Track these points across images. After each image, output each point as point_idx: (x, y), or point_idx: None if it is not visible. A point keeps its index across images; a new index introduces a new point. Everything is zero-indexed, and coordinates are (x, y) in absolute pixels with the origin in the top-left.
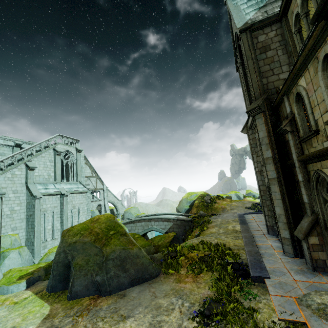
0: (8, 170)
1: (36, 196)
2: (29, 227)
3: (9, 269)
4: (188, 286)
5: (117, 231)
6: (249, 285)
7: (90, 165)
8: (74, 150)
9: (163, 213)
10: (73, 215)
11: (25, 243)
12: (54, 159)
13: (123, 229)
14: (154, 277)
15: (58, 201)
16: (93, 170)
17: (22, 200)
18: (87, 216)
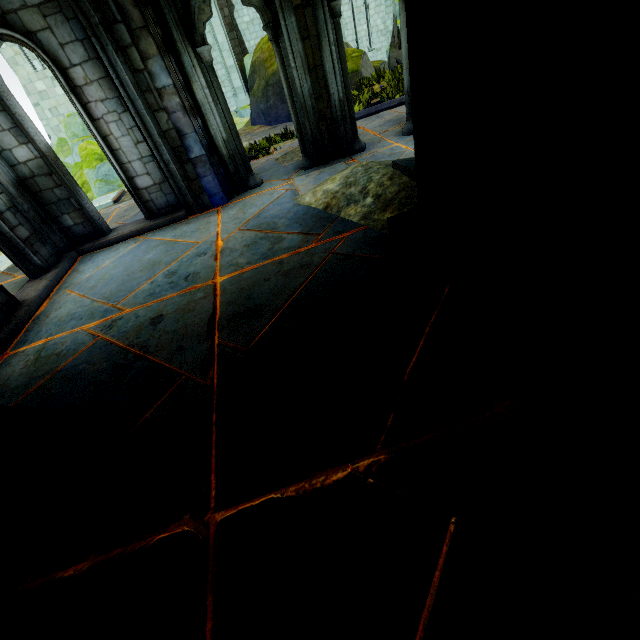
0: None
1: None
2: None
3: None
4: None
5: None
6: None
7: None
8: None
9: None
10: (356, 16)
11: None
12: None
13: None
14: None
15: None
16: None
17: None
18: (386, 16)
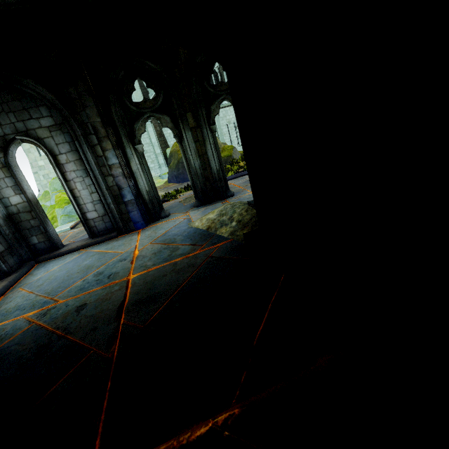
0: None
1: None
2: None
3: None
4: None
5: None
6: None
7: None
8: None
9: None
10: (230, 131)
11: None
12: None
13: None
14: None
15: None
16: None
17: None
18: None
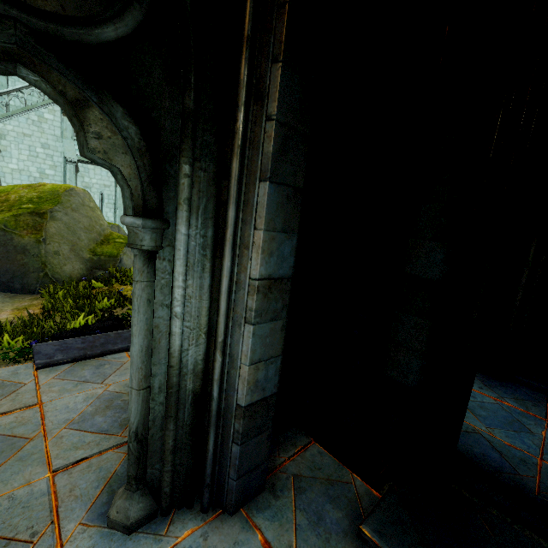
0: (30, 108)
1: (66, 158)
2: None
3: None
4: (2, 317)
5: (37, 206)
6: (6, 360)
7: None
8: None
9: None
10: None
11: None
12: None
13: (51, 207)
14: (28, 292)
15: (112, 179)
16: None
17: (57, 163)
18: None
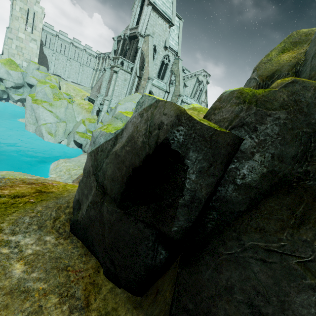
0: None
1: (183, 101)
2: None
3: None
4: None
5: None
6: None
7: (206, 94)
8: (205, 82)
9: None
10: None
11: None
12: (195, 84)
13: None
14: None
15: None
16: (206, 98)
17: None
18: None
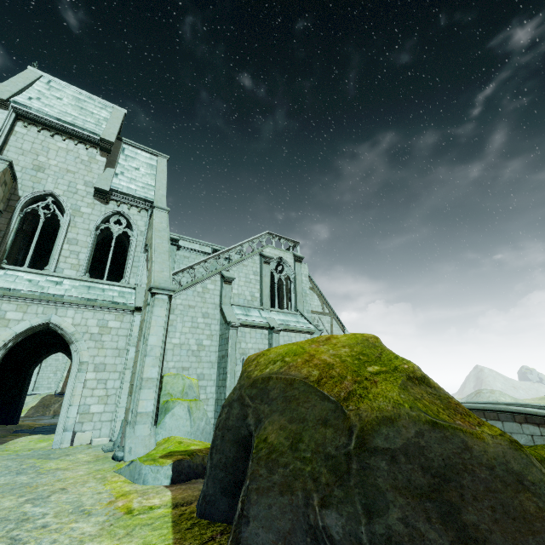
0: (198, 280)
1: (230, 323)
2: (220, 378)
3: (168, 436)
4: None
5: (390, 367)
6: None
7: (319, 293)
8: (291, 259)
9: (509, 403)
10: None
11: (214, 407)
12: (260, 270)
13: (414, 365)
14: None
15: (265, 341)
16: (324, 303)
17: (213, 331)
18: None
